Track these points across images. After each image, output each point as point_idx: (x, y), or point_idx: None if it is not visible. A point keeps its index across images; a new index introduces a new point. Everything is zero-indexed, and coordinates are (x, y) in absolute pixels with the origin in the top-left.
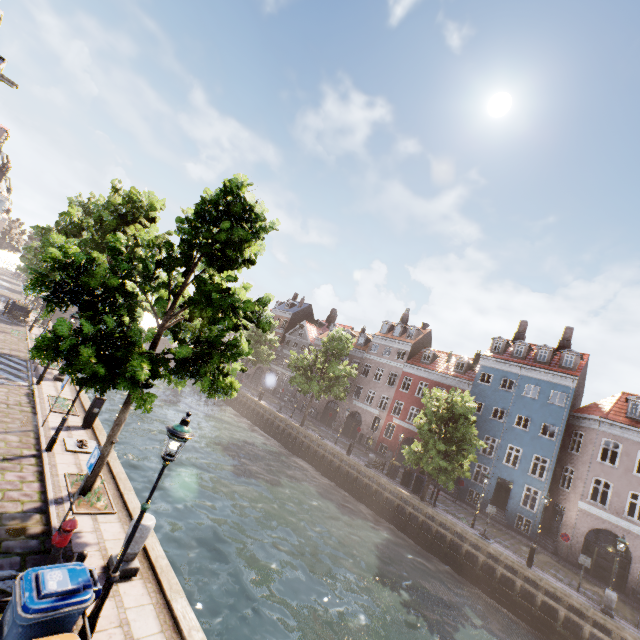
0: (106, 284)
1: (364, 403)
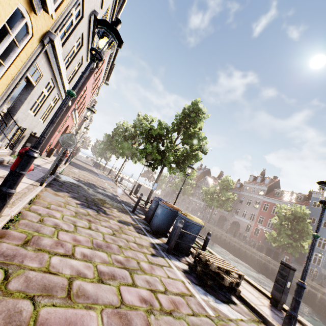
0: (159, 133)
1: (241, 217)
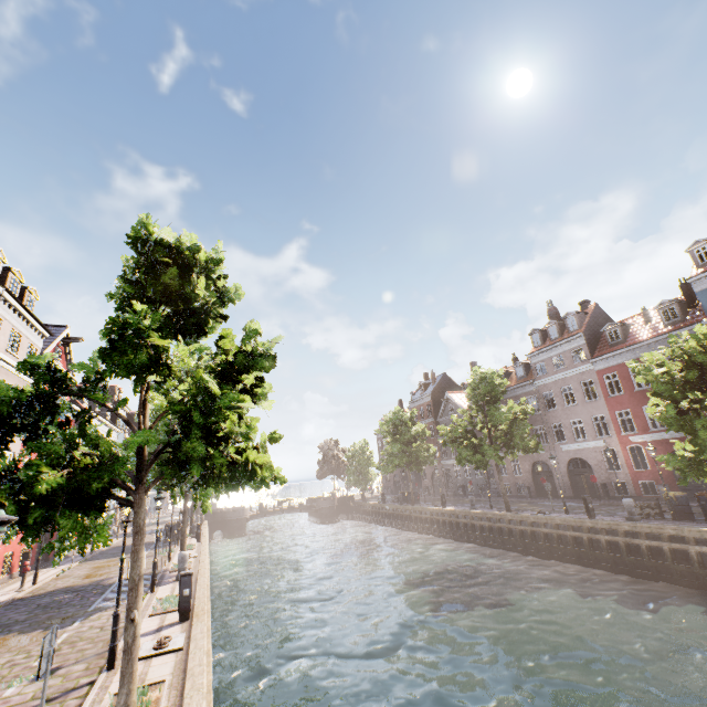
0: (10, 403)
1: (576, 442)
